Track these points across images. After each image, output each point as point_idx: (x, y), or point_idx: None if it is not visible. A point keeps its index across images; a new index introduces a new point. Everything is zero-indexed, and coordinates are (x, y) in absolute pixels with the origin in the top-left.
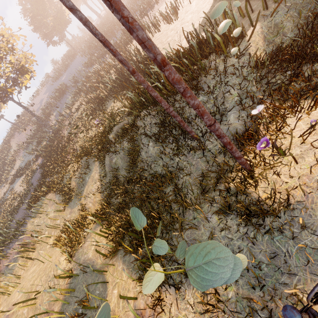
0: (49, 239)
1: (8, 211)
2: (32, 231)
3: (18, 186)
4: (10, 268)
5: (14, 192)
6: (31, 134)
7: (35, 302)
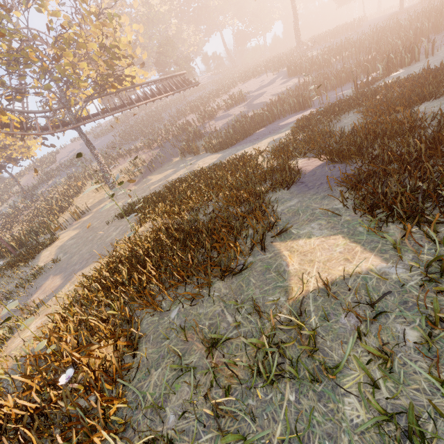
0: None
1: None
2: None
3: None
4: None
5: None
6: (28, 186)
7: None
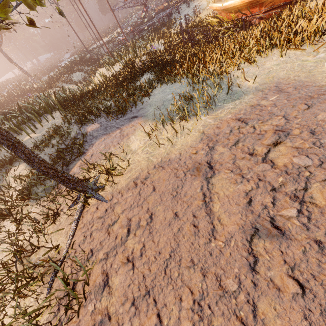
0: None
1: None
2: None
3: None
4: None
5: None
6: None
7: None
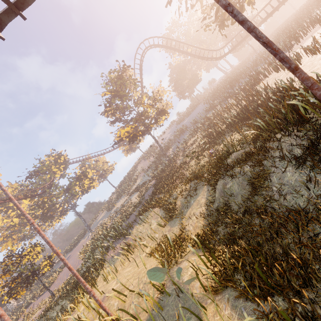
0: (145, 249)
1: (124, 214)
2: (135, 235)
3: (134, 198)
4: (113, 260)
5: (130, 201)
6: (152, 161)
7: (125, 300)
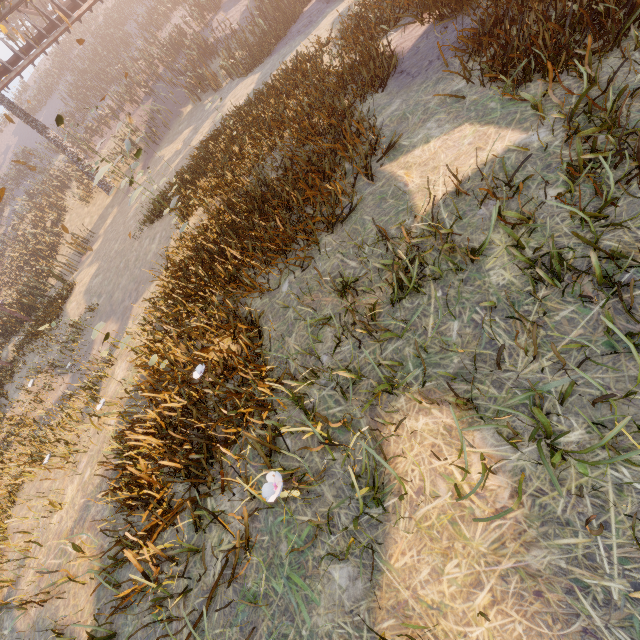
0: None
1: None
2: None
3: None
4: None
5: None
6: None
7: None
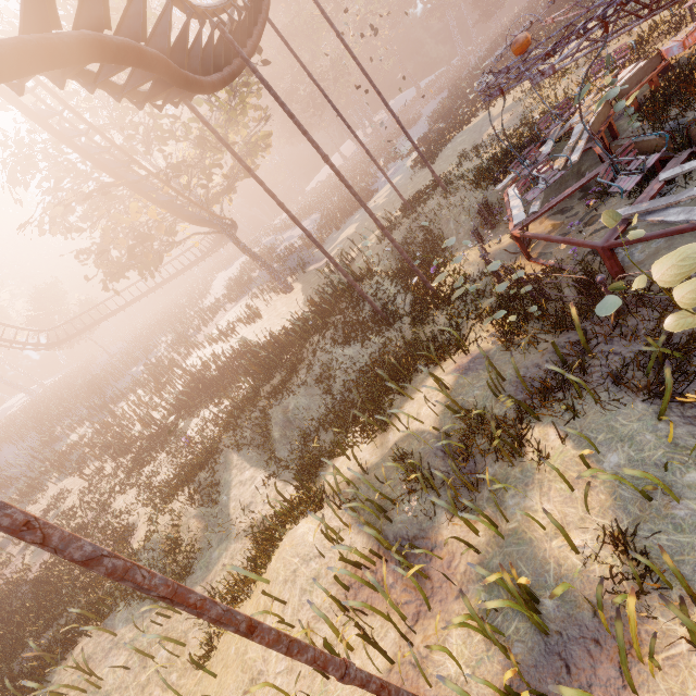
0: None
1: None
2: None
3: None
4: None
5: None
6: None
7: None
